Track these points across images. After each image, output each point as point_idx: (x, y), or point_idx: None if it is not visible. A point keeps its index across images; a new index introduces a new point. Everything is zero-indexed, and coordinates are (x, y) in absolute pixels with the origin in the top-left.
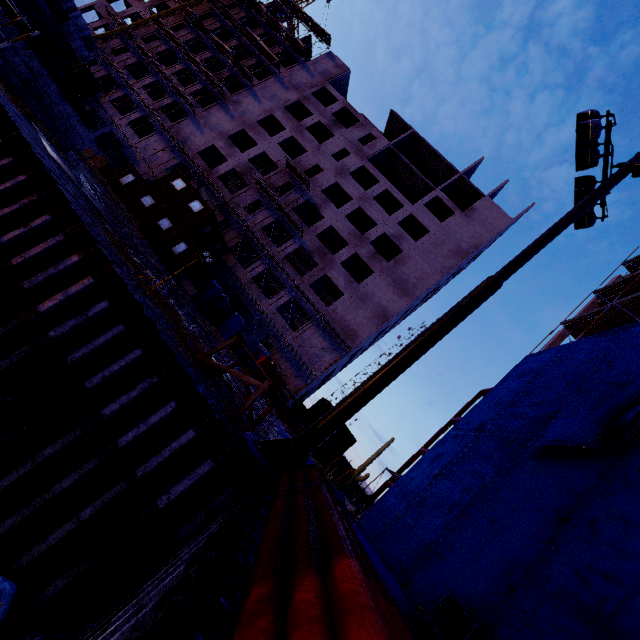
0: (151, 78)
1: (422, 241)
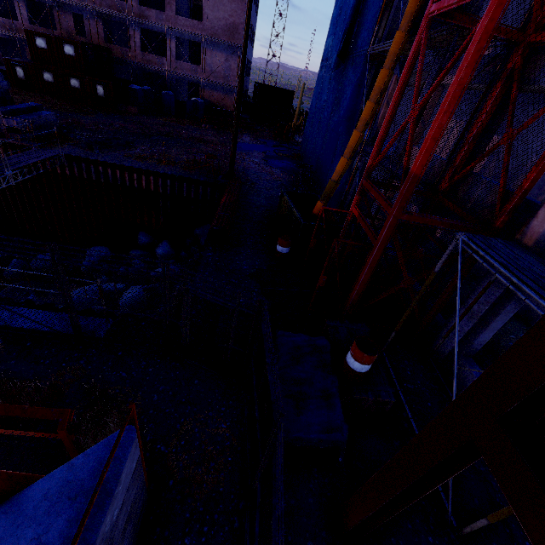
0: None
1: None
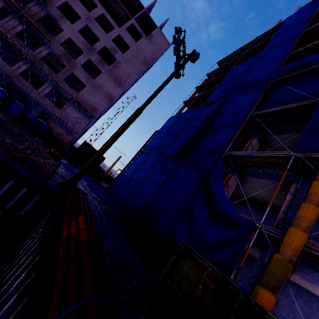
0: None
1: (126, 54)
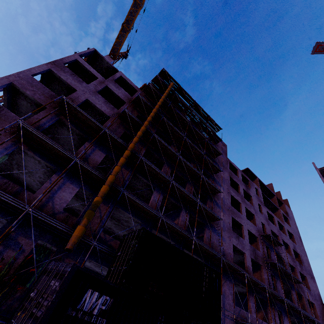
0: (158, 194)
1: (296, 242)
